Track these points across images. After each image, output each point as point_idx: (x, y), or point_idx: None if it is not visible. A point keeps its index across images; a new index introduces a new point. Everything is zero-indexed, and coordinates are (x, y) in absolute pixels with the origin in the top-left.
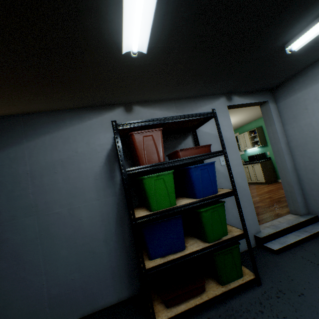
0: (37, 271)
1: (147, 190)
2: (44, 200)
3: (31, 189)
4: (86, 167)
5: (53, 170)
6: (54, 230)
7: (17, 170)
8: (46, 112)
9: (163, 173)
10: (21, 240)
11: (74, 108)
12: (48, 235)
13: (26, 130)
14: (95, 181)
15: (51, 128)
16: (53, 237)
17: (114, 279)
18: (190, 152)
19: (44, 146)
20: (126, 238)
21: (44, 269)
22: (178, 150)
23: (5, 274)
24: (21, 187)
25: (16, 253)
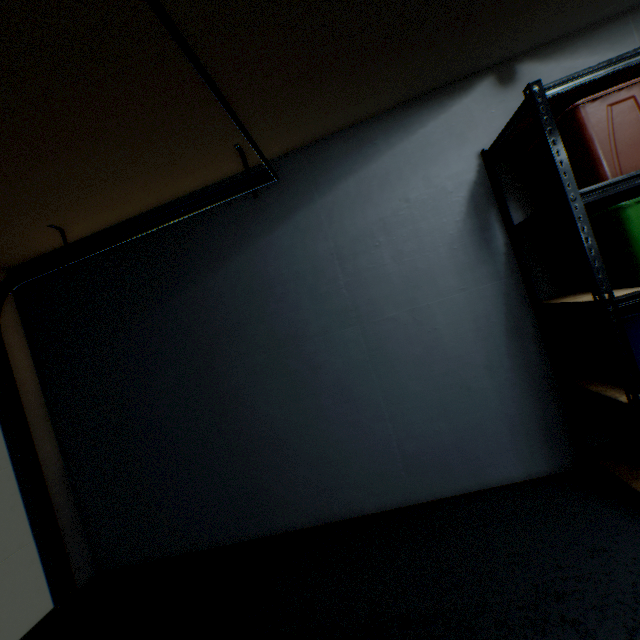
0: (376, 414)
1: (634, 234)
2: (366, 298)
3: (342, 281)
4: (430, 228)
5: (370, 243)
6: (391, 348)
7: (315, 250)
8: (340, 134)
9: None
10: (343, 365)
11: (388, 110)
12: (383, 356)
13: (314, 177)
14: (452, 254)
15: (353, 164)
16: (391, 360)
17: (516, 439)
18: None
19: (347, 200)
20: (531, 363)
21: (386, 411)
22: None
23: (332, 415)
24: (327, 279)
25: (341, 385)
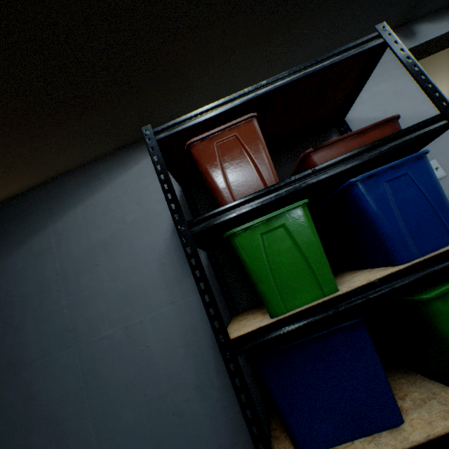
0: None
1: (249, 262)
2: (85, 316)
3: (65, 300)
4: (143, 246)
5: (92, 262)
6: (106, 370)
7: (44, 271)
8: (74, 172)
9: (281, 211)
10: (58, 393)
11: (111, 152)
12: (98, 380)
13: (50, 206)
14: (162, 269)
15: (82, 194)
16: (105, 385)
17: None
18: (341, 148)
19: (75, 224)
20: None
21: None
22: (309, 152)
23: None
24: (51, 299)
25: (54, 418)
